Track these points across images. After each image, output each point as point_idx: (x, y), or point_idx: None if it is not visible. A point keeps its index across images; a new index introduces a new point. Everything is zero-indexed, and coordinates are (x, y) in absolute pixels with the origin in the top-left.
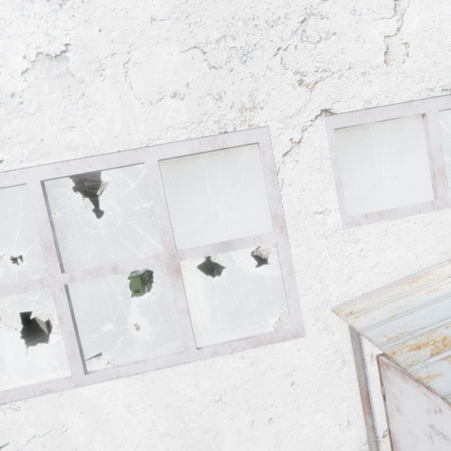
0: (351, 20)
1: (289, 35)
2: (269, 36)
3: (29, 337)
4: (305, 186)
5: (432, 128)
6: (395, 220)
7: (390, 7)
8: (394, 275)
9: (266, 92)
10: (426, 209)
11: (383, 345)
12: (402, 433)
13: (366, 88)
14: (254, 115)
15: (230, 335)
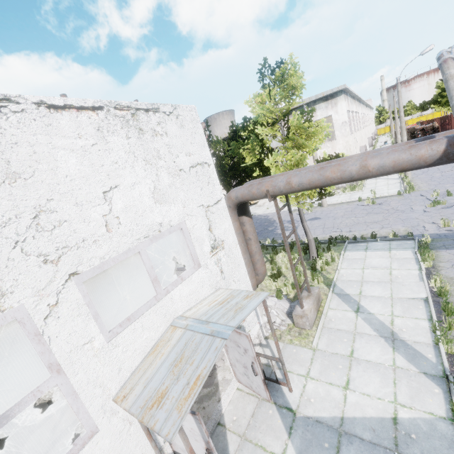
0: (76, 210)
1: (24, 230)
2: (3, 234)
3: None
4: (70, 331)
5: (145, 258)
6: (138, 319)
7: (102, 197)
8: (146, 350)
9: (13, 279)
10: (154, 303)
11: (139, 415)
12: None
13: (99, 250)
14: (5, 301)
15: (26, 450)
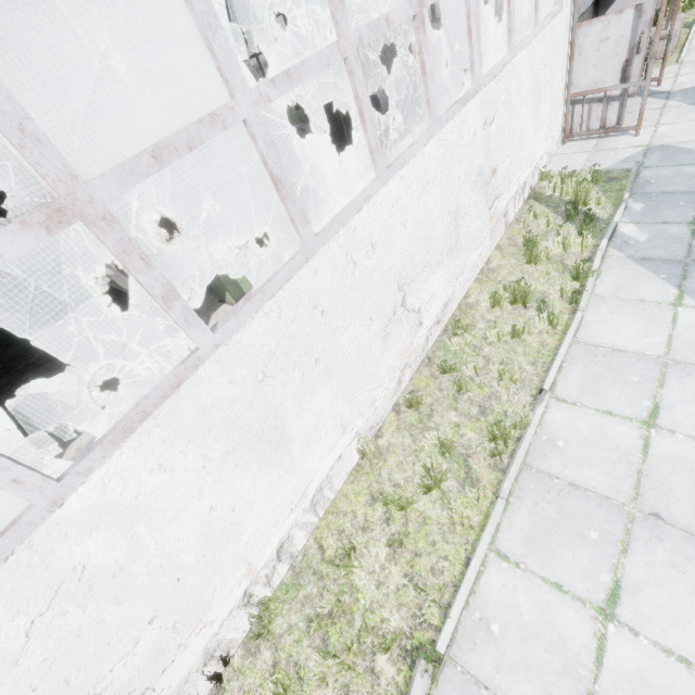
0: None
1: None
2: None
3: (50, 379)
4: None
5: None
6: None
7: None
8: None
9: None
10: None
11: None
12: (579, 70)
13: None
14: None
15: None
